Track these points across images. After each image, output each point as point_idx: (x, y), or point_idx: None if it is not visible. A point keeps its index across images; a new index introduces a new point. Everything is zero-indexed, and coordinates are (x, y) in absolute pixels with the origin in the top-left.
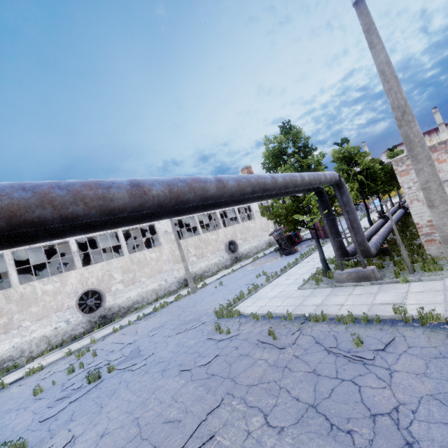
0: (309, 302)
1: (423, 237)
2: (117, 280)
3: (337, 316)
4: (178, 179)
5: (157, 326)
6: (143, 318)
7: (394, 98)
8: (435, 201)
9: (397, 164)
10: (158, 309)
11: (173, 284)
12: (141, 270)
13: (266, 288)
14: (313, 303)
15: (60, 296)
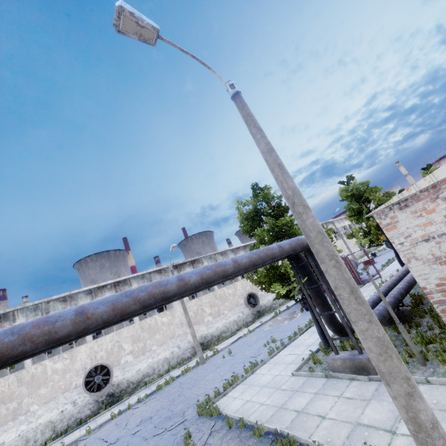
0: (292, 404)
1: (437, 306)
2: (126, 351)
3: (303, 444)
4: (11, 331)
5: (147, 417)
6: (144, 400)
7: (281, 188)
8: (350, 314)
9: (380, 216)
10: (162, 387)
11: (187, 350)
12: (152, 337)
13: (265, 366)
14: (296, 406)
15: (69, 374)
